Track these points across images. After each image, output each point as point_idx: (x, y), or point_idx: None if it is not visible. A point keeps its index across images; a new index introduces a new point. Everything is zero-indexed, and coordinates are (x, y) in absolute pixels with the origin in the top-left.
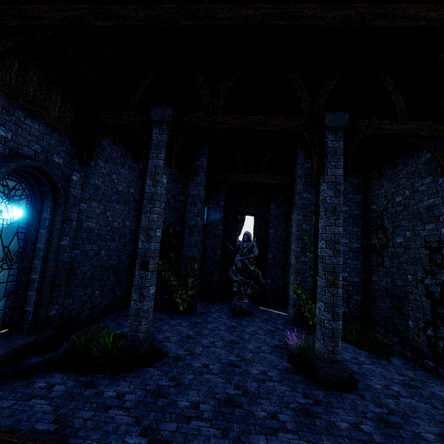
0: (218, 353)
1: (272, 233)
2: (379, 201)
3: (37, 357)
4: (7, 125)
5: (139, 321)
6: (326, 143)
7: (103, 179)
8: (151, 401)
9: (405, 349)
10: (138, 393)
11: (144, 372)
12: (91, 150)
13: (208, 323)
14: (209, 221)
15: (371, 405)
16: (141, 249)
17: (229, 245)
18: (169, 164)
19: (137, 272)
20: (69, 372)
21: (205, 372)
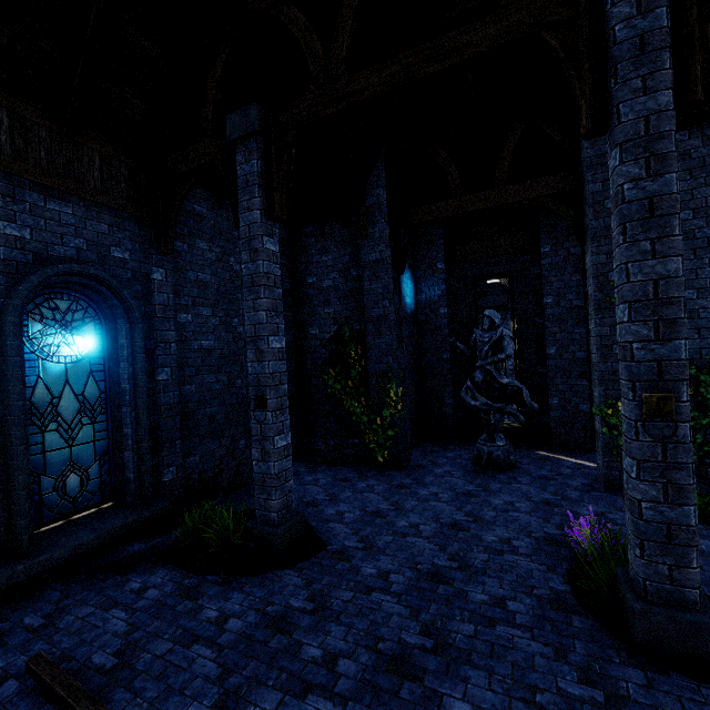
0: (418, 549)
1: (550, 304)
2: None
3: (140, 543)
4: (19, 219)
5: (267, 493)
6: (609, 33)
7: (211, 269)
8: (262, 637)
9: None
10: (249, 618)
11: (276, 579)
12: (169, 227)
13: (422, 487)
14: (421, 304)
15: None
16: (252, 375)
17: (454, 343)
18: (272, 214)
19: (253, 414)
20: (177, 567)
21: (378, 587)
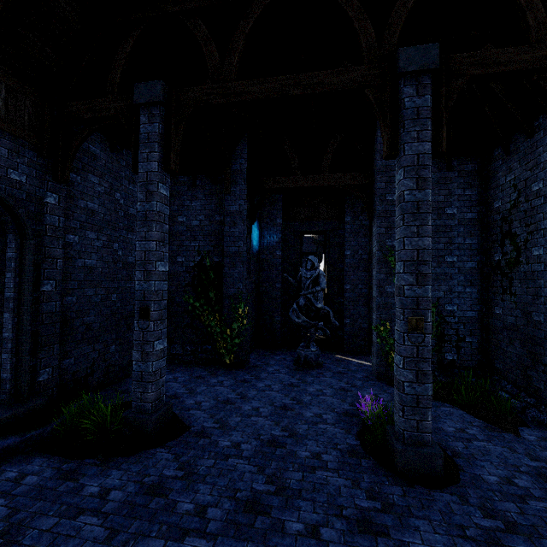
0: (260, 425)
1: (349, 256)
2: (505, 195)
3: (15, 437)
4: None
5: (144, 387)
6: (401, 101)
7: (99, 200)
8: (142, 502)
9: (544, 415)
10: (129, 489)
11: (149, 456)
12: (68, 160)
13: (259, 381)
14: (263, 246)
15: (477, 513)
16: (139, 291)
17: (287, 277)
18: (167, 167)
19: (136, 323)
20: (54, 455)
21: (233, 454)
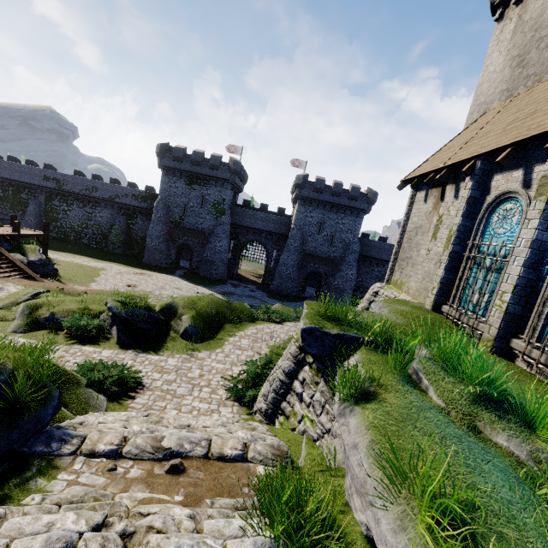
0: None
1: None
2: None
3: None
4: None
5: None
6: None
7: None
8: None
9: None
10: None
11: None
12: None
13: None
14: None
15: None
16: None
17: None
18: None
19: None
20: None
21: None
